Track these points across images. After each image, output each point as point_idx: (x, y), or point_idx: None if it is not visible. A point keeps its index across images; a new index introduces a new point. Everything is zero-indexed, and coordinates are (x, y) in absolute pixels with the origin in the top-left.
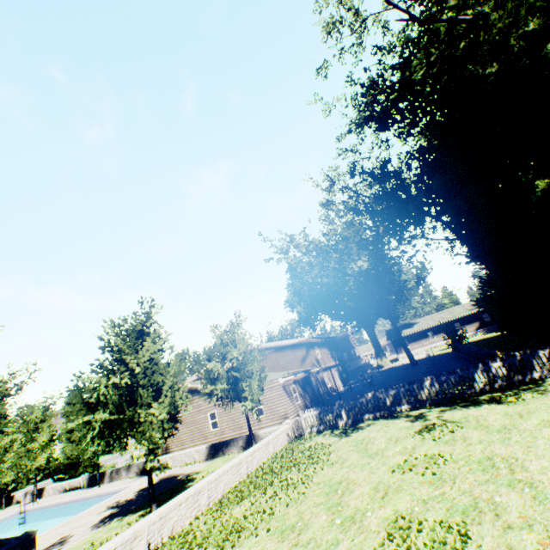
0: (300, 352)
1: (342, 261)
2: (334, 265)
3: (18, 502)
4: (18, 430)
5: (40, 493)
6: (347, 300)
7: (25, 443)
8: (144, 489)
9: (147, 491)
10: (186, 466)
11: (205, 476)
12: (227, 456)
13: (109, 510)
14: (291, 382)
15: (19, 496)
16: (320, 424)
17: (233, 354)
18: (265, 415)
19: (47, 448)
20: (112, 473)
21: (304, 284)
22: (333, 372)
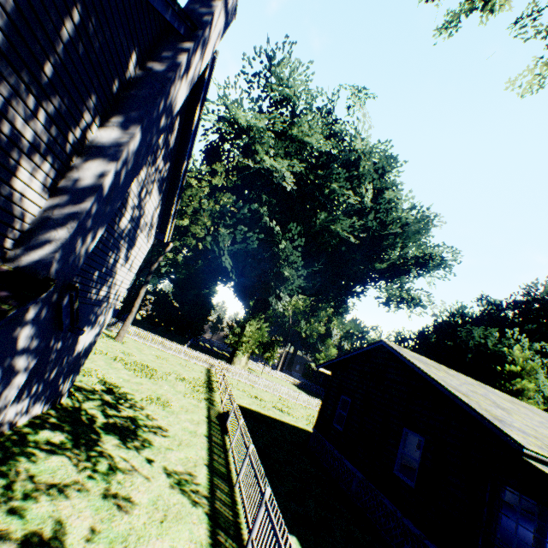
0: None
1: None
2: None
3: None
4: None
5: None
6: None
7: None
8: None
9: None
10: None
11: None
12: None
13: None
14: None
15: None
16: None
17: None
18: None
19: None
20: None
21: None
22: None
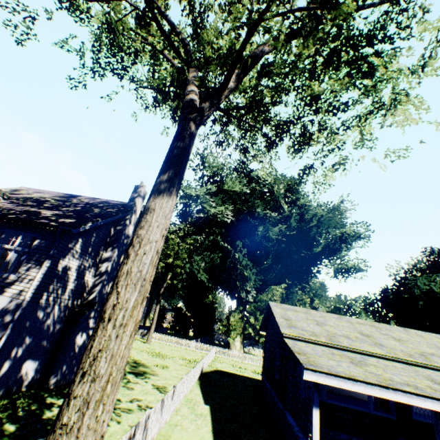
0: None
1: None
2: None
3: None
4: None
5: None
6: None
7: None
8: None
9: None
10: None
11: None
12: None
13: None
14: None
15: None
16: None
17: None
18: None
19: None
20: None
21: None
22: None
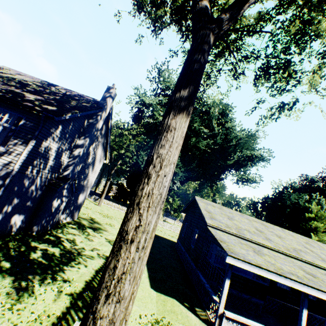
0: None
1: None
2: None
3: None
4: None
5: None
6: None
7: None
8: None
9: None
10: None
11: None
12: None
13: None
14: None
15: None
16: None
17: None
18: None
19: None
20: None
21: None
22: None
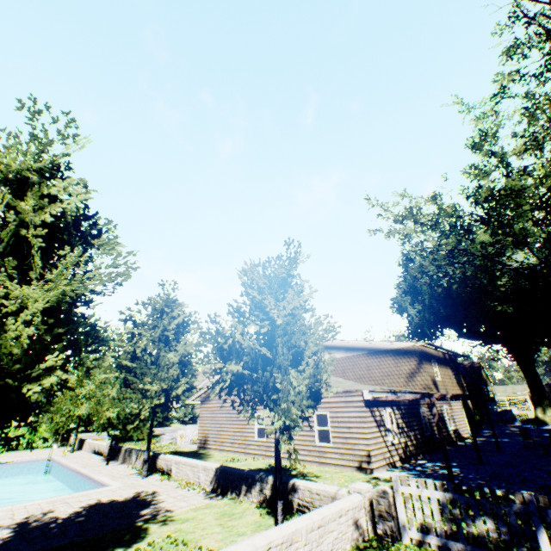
0: (406, 364)
1: (494, 242)
2: (477, 251)
3: (71, 445)
4: (74, 372)
5: (82, 444)
6: (496, 304)
7: (75, 387)
8: (93, 507)
9: (81, 518)
10: (182, 488)
11: (149, 549)
12: (235, 504)
13: (7, 529)
14: (385, 404)
15: (72, 439)
16: (450, 533)
17: (268, 313)
18: (331, 444)
19: (92, 398)
20: (125, 452)
21: (423, 276)
22: (459, 409)
